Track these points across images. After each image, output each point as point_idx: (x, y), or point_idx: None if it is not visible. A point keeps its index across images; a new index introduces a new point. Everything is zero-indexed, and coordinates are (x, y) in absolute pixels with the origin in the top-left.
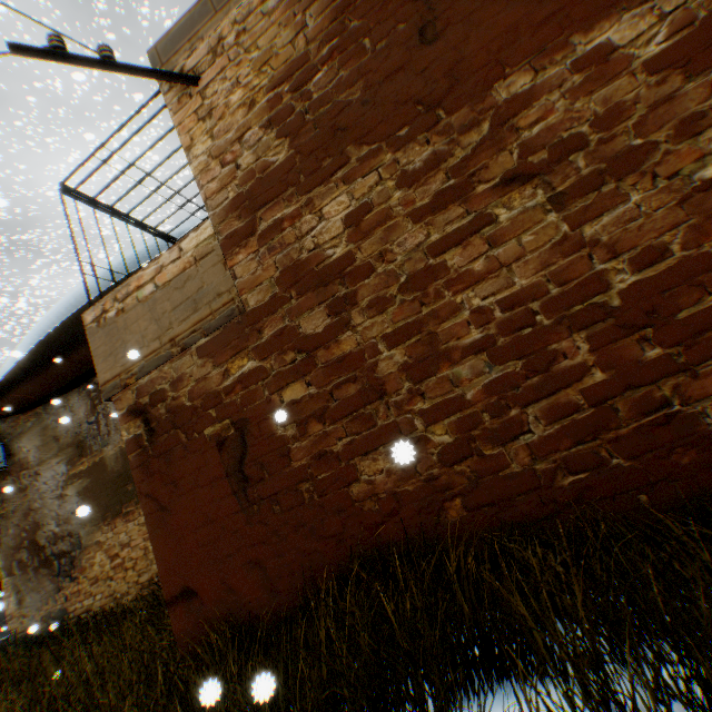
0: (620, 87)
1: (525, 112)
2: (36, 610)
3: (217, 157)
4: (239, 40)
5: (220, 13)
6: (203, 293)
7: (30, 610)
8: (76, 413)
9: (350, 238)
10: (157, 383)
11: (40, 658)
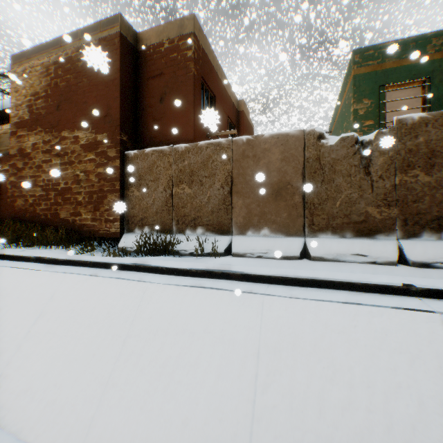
0: (77, 147)
1: (65, 141)
2: None
3: (17, 107)
4: (30, 74)
5: (29, 60)
6: (5, 143)
7: None
8: None
9: (33, 149)
10: None
11: None
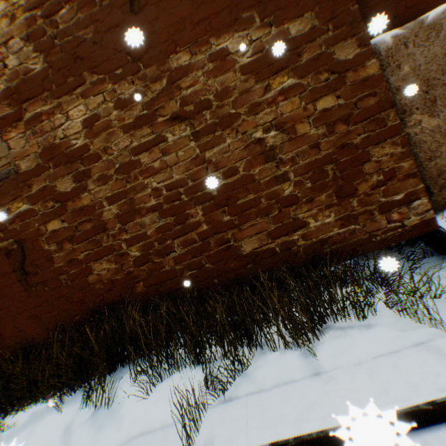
0: (229, 77)
1: (185, 79)
2: None
3: None
4: None
5: None
6: None
7: None
8: None
9: (87, 135)
10: None
11: None
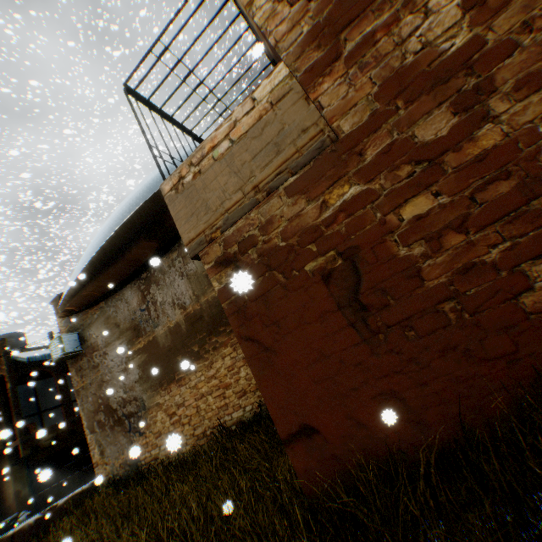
0: None
1: None
2: (114, 459)
3: (283, 0)
4: None
5: None
6: (284, 134)
7: (109, 459)
8: (129, 303)
9: (473, 22)
10: (244, 231)
11: (135, 496)
